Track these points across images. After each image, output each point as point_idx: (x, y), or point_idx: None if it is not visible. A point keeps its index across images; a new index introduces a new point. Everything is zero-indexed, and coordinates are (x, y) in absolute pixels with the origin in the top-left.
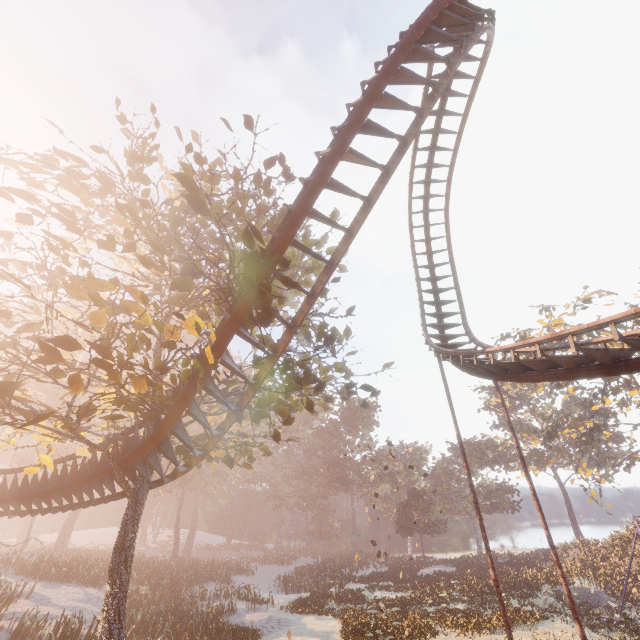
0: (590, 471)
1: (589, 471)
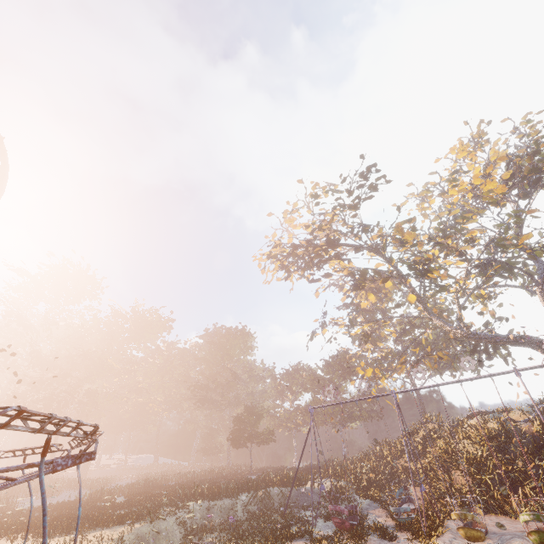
0: (370, 370)
1: (369, 370)
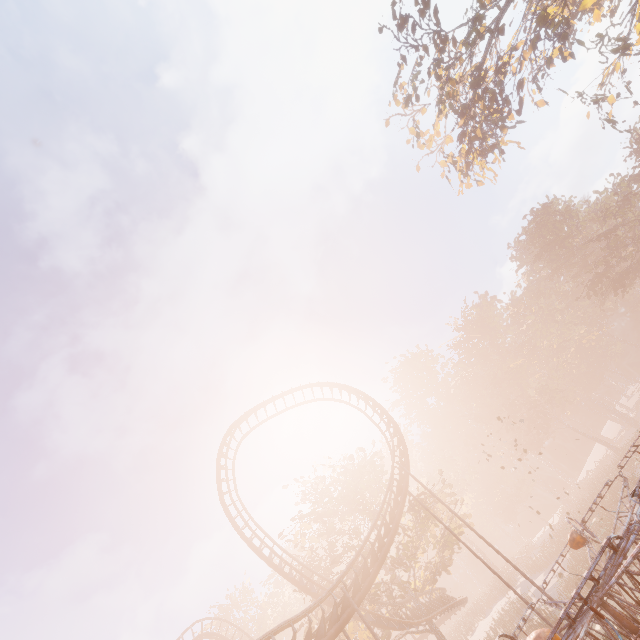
0: None
1: None
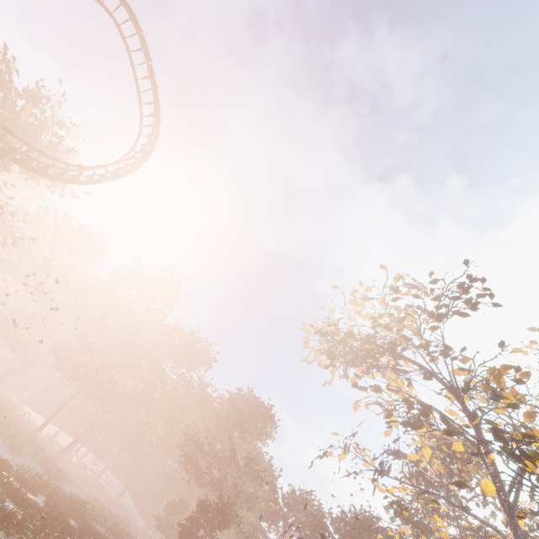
0: None
1: None
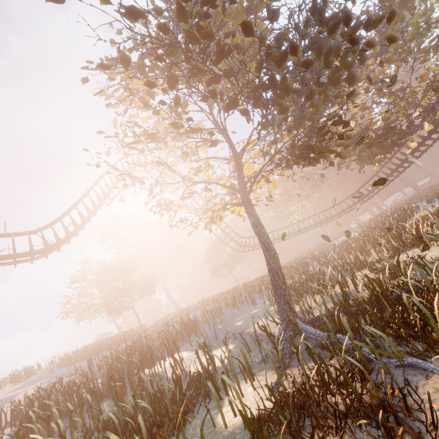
0: None
1: None
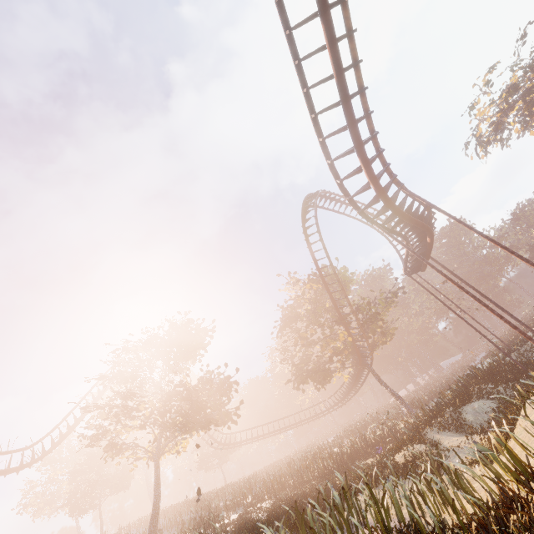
0: None
1: None
